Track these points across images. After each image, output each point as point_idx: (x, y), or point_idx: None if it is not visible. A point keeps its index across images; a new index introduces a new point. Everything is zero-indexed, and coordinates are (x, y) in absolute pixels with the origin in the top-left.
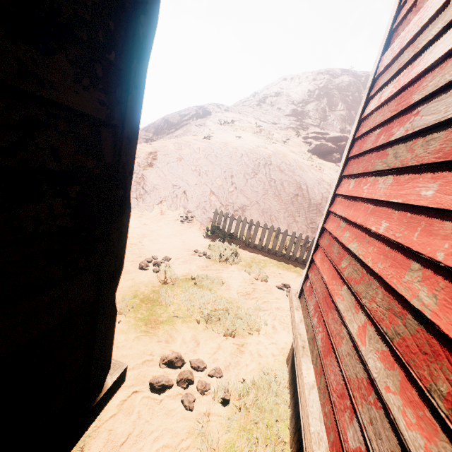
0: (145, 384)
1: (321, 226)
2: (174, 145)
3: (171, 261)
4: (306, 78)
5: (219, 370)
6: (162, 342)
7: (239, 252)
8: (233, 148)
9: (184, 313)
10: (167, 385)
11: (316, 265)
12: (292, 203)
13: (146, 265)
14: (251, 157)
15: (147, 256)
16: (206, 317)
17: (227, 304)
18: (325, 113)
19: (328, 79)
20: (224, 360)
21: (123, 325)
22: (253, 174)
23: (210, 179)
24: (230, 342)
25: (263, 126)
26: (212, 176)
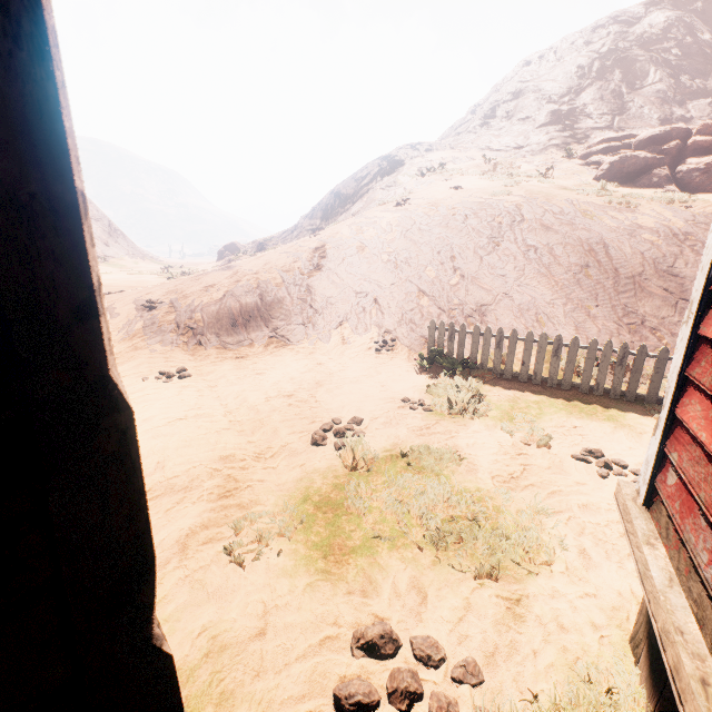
0: (327, 695)
1: (689, 332)
2: (350, 229)
3: (363, 425)
4: (569, 47)
5: (473, 667)
6: (355, 595)
7: (485, 392)
8: (448, 209)
9: (392, 528)
10: (368, 702)
11: (692, 435)
12: (578, 284)
13: (322, 438)
14: (482, 217)
15: (323, 420)
16: (435, 536)
17: (473, 503)
18: (622, 98)
19: (616, 33)
20: (483, 639)
21: (287, 559)
22: (491, 246)
23: (416, 271)
24: (490, 595)
25: (498, 158)
26: (417, 264)
